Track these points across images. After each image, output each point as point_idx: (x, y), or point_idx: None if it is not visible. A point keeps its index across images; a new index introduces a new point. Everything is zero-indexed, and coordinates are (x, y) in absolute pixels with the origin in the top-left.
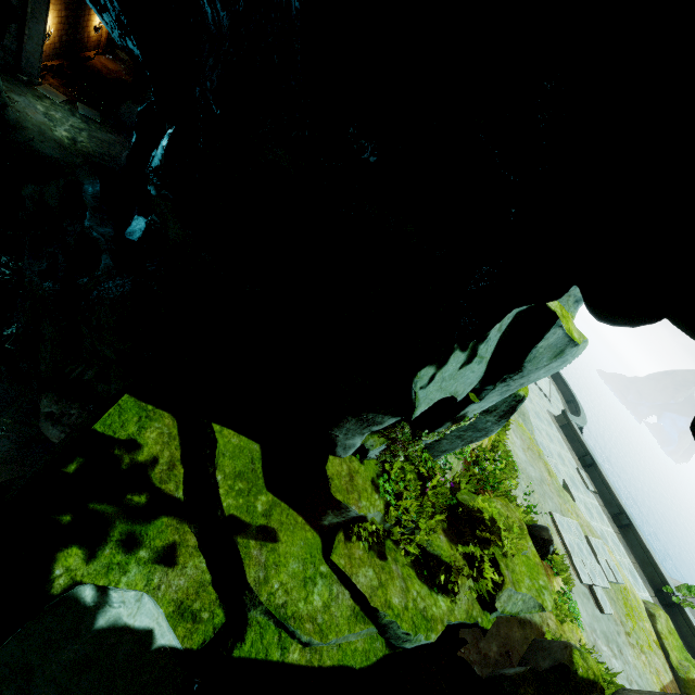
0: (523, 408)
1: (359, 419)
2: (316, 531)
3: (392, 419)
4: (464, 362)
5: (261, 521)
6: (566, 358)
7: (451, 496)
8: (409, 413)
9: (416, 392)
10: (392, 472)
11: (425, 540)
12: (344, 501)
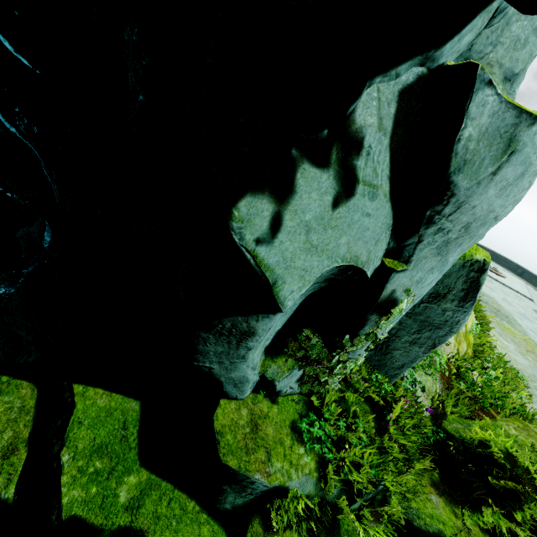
0: (503, 311)
1: (218, 333)
2: (218, 521)
3: (263, 321)
4: (336, 192)
5: (121, 520)
6: (526, 157)
7: (434, 428)
8: (271, 298)
9: (252, 251)
10: (323, 408)
11: (400, 512)
12: (240, 467)
